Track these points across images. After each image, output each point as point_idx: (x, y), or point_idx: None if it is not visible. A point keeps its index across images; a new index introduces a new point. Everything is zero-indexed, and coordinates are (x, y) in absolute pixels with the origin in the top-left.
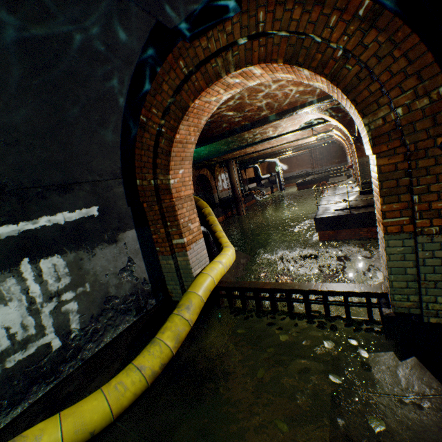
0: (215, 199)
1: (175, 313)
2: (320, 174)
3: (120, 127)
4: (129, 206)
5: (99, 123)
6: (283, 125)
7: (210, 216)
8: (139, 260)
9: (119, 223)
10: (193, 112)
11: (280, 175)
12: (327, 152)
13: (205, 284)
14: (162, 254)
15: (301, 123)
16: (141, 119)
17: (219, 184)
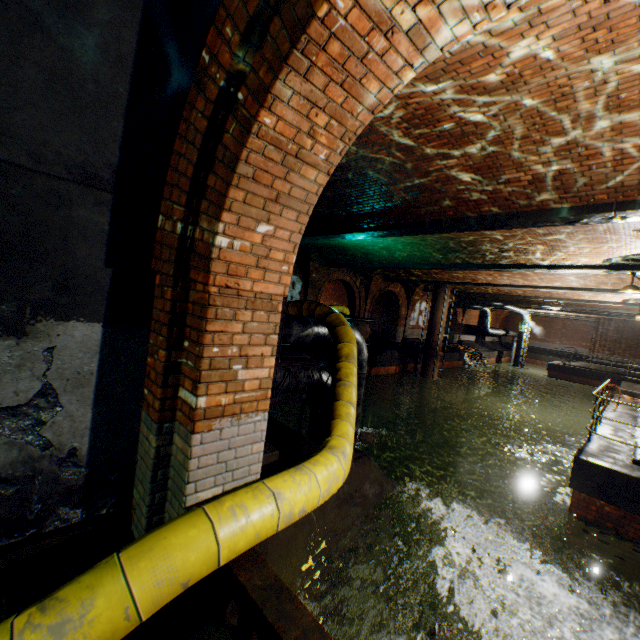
0: (396, 335)
1: (10, 628)
2: (602, 365)
3: (131, 53)
4: (110, 265)
5: (50, 2)
6: (570, 247)
7: (346, 361)
8: (80, 402)
9: (54, 293)
10: (329, 49)
11: (523, 340)
12: (631, 333)
13: (179, 557)
14: (147, 409)
15: (612, 256)
16: (203, 60)
17: (412, 315)
